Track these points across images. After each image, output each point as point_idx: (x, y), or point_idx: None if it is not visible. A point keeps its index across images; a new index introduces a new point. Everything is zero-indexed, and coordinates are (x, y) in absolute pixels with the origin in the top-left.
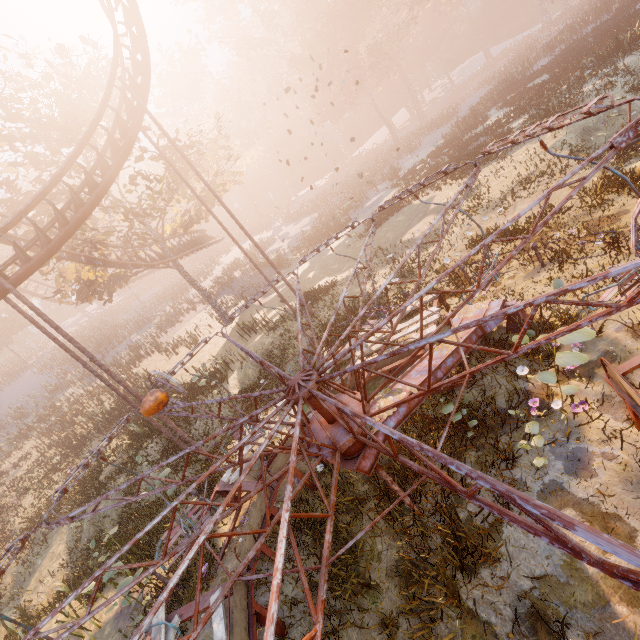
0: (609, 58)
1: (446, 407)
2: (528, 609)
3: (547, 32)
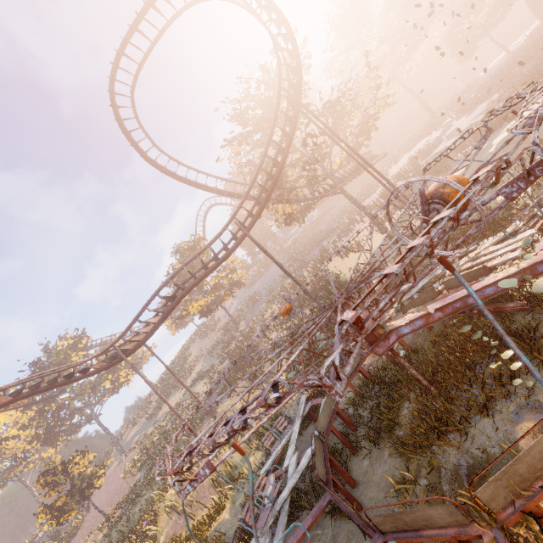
0: None
1: (465, 327)
2: (470, 465)
3: None
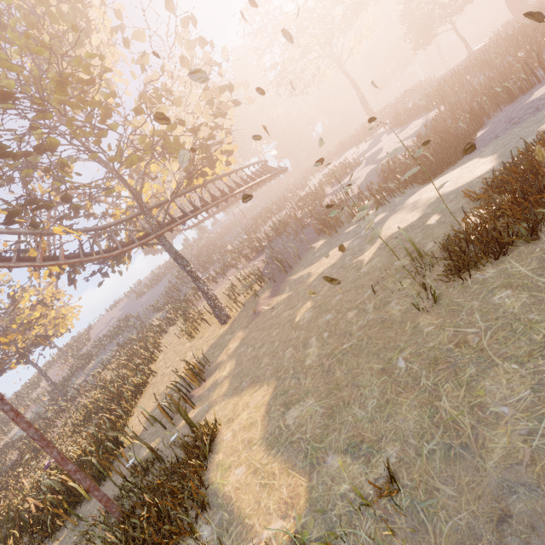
0: None
1: None
2: None
3: None
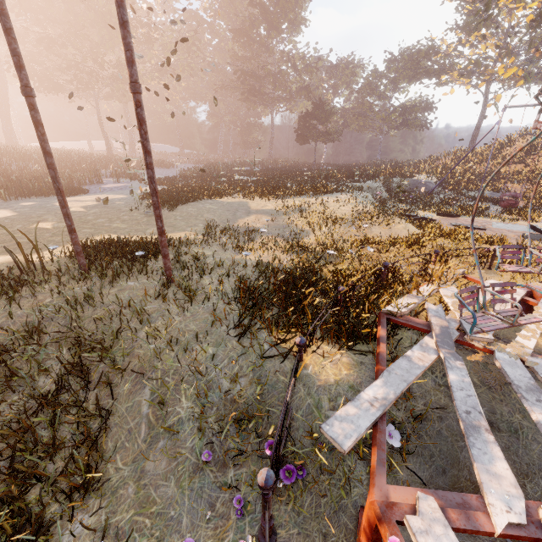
0: (329, 179)
1: None
2: None
3: None
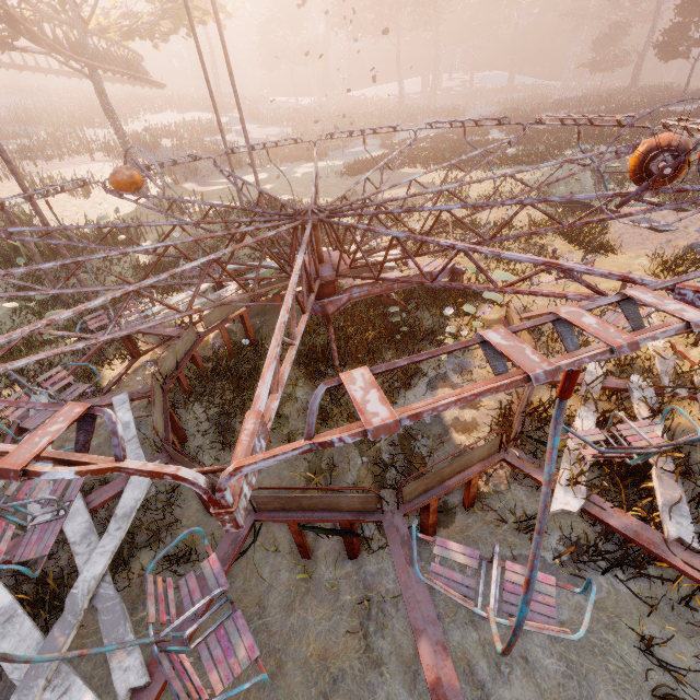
0: (591, 139)
1: (393, 307)
2: (401, 432)
3: (561, 93)
